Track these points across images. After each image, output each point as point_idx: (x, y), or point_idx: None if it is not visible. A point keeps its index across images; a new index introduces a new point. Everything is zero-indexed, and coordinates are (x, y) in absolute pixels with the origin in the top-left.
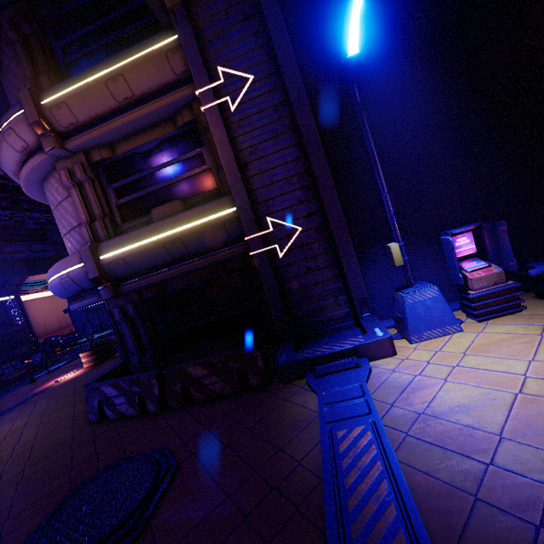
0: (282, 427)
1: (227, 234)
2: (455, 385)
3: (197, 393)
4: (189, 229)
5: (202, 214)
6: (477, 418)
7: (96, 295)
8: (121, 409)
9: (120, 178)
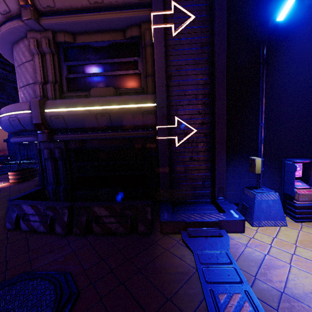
0: (168, 276)
1: (142, 120)
2: (300, 271)
3: (97, 227)
4: (117, 109)
5: (129, 101)
6: None
7: (34, 136)
8: (33, 225)
9: (74, 60)
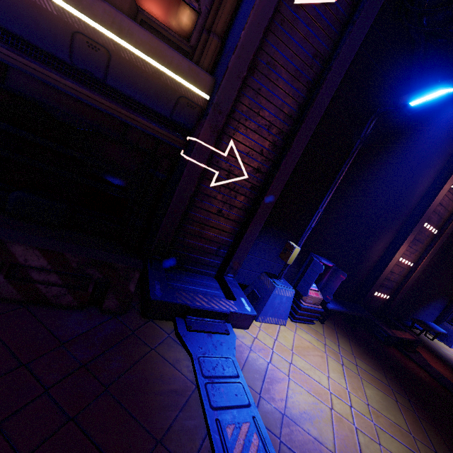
0: (156, 399)
1: (172, 109)
2: (296, 386)
3: (9, 287)
4: (133, 57)
5: (164, 58)
6: (319, 431)
7: None
8: None
9: None
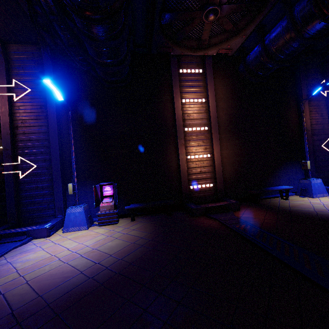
0: None
1: None
2: (42, 251)
3: None
4: None
5: None
6: (23, 264)
7: None
8: None
9: None
